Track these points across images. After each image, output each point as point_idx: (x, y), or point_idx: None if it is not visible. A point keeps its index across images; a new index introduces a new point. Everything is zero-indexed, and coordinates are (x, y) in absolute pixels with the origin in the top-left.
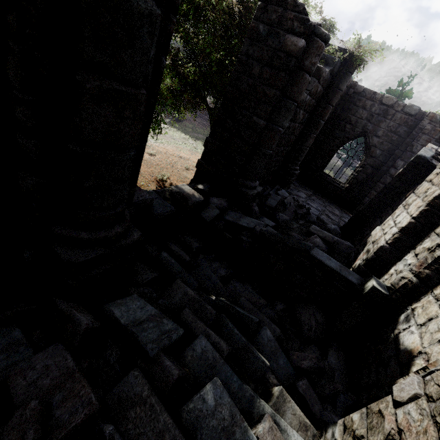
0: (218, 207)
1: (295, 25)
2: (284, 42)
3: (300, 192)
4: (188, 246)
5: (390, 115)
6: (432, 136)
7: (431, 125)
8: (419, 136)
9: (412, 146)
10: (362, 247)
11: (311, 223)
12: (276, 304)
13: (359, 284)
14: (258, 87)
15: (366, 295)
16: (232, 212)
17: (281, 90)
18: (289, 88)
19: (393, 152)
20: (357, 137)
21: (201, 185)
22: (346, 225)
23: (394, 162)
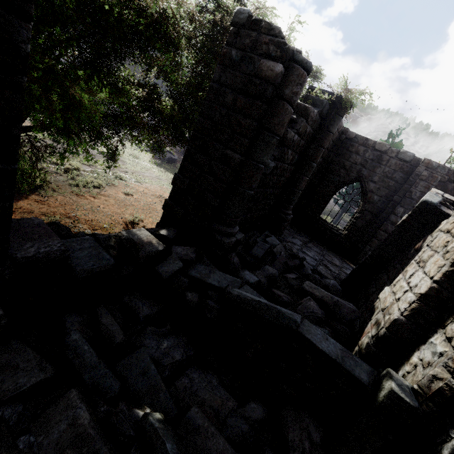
0: (182, 259)
1: (270, 49)
2: (260, 68)
3: (295, 239)
4: (133, 314)
5: (384, 161)
6: (431, 182)
7: (428, 171)
8: (417, 182)
9: (410, 192)
10: (369, 314)
11: (306, 277)
12: (251, 407)
13: (371, 383)
14: (231, 117)
15: (383, 406)
16: (200, 266)
17: (258, 120)
18: (268, 119)
19: (391, 199)
20: (353, 182)
21: (164, 230)
22: (347, 278)
23: (394, 209)
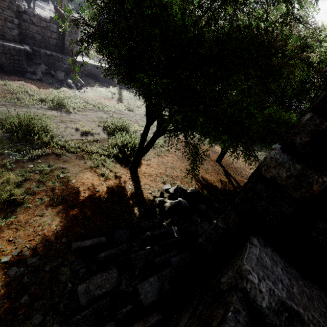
0: None
1: None
2: None
3: None
4: None
5: None
6: None
7: None
8: None
9: None
10: None
11: None
12: None
13: None
14: None
15: None
16: None
17: None
18: None
19: None
20: None
21: None
22: None
23: None
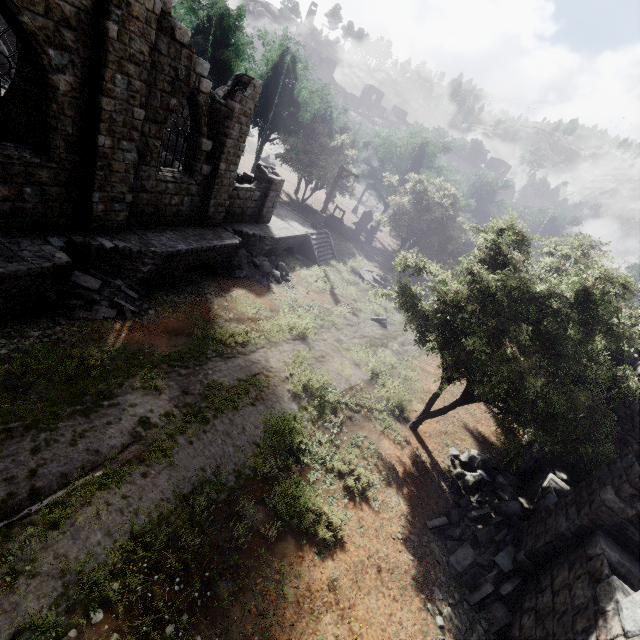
0: None
1: None
2: None
3: None
4: None
5: None
6: None
7: None
8: None
9: None
10: None
11: None
12: None
13: None
14: (635, 418)
15: None
16: None
17: None
18: None
19: None
20: None
21: (563, 474)
22: None
23: None
